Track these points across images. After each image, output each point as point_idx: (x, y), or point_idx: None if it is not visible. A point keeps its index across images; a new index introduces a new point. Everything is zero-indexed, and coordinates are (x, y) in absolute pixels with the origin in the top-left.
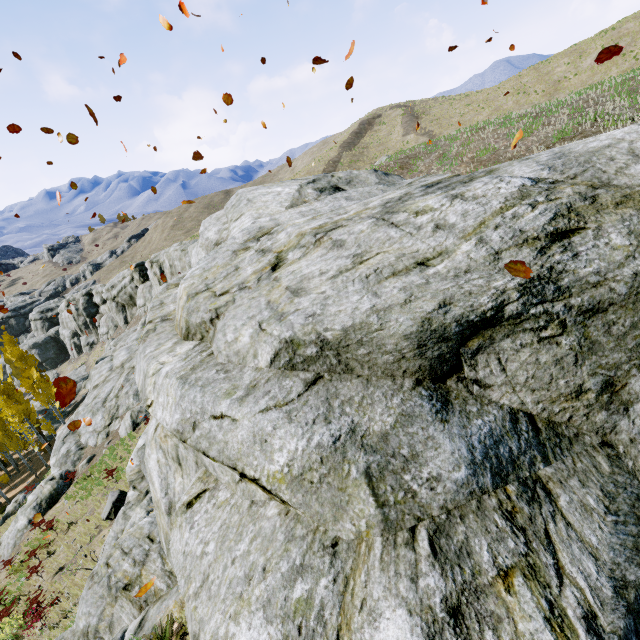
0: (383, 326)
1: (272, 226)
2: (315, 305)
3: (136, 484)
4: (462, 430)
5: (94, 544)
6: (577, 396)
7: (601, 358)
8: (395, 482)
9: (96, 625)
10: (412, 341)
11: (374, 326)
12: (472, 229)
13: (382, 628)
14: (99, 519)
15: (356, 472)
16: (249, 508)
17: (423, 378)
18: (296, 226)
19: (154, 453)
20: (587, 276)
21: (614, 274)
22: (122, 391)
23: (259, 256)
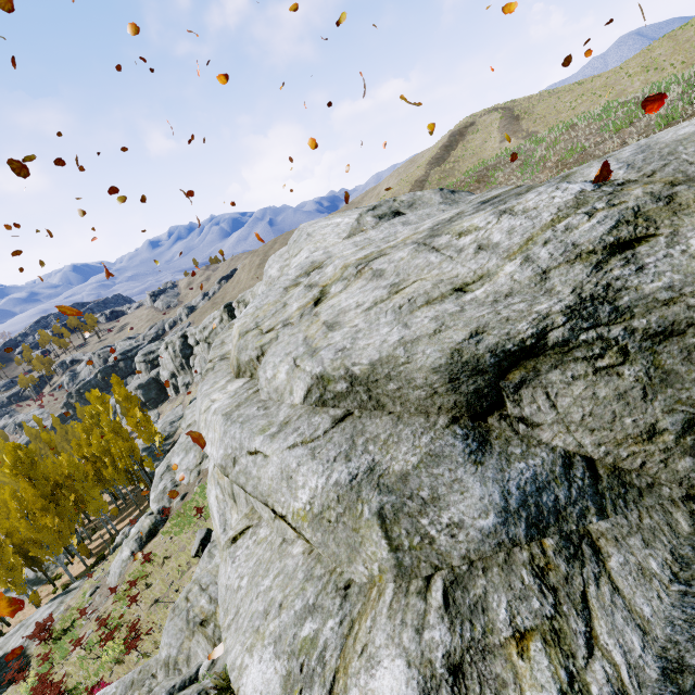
0: (410, 359)
1: (324, 259)
2: (346, 339)
3: None
4: (498, 474)
5: (184, 580)
6: (650, 438)
7: (680, 391)
8: (411, 526)
9: (176, 657)
10: (442, 374)
11: (401, 359)
12: (518, 247)
13: (378, 676)
14: (189, 556)
15: (368, 512)
16: (280, 545)
17: (461, 415)
18: (343, 258)
19: (213, 489)
20: (655, 292)
21: (694, 288)
22: None
23: (306, 291)
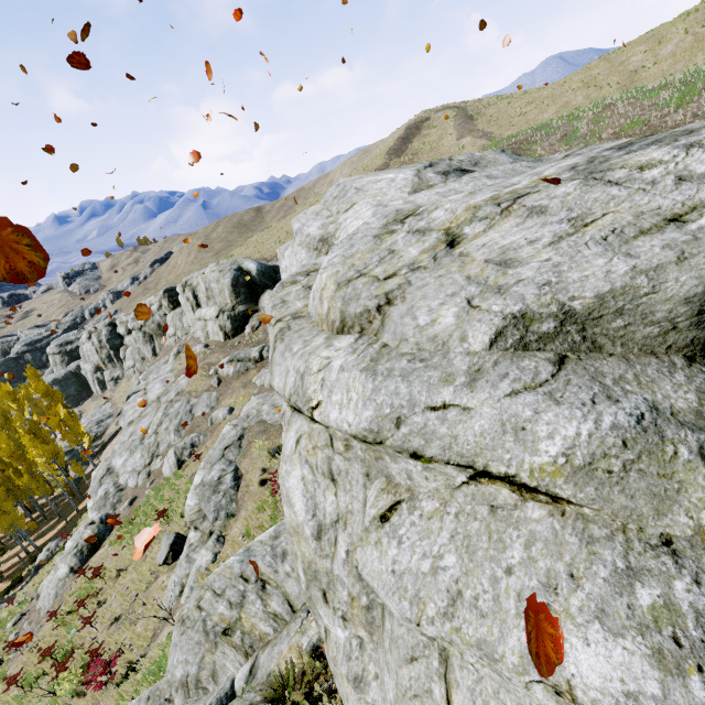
0: (656, 288)
1: (412, 208)
2: (544, 273)
3: (197, 524)
4: None
5: (152, 591)
6: None
7: None
8: None
9: (196, 674)
10: (692, 306)
11: (643, 289)
12: None
13: None
14: (154, 564)
15: (688, 453)
16: (492, 513)
17: (692, 355)
18: (457, 201)
19: (297, 469)
20: None
21: None
22: (161, 427)
23: (417, 236)
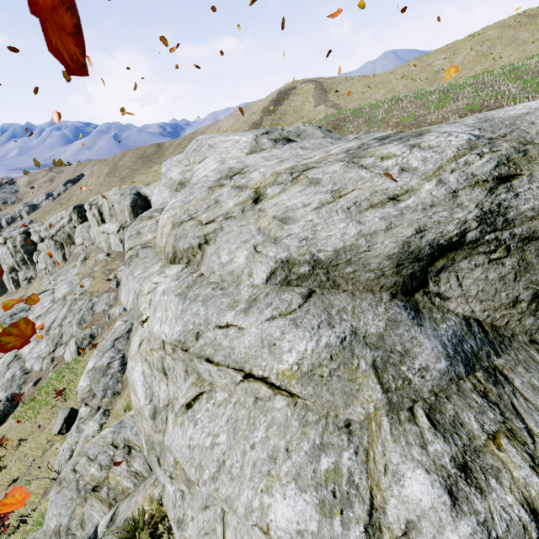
0: (370, 248)
1: (241, 167)
2: (306, 231)
3: (88, 401)
4: (434, 332)
5: (47, 456)
6: (514, 305)
7: (532, 276)
8: (395, 372)
9: (67, 524)
10: (393, 261)
11: (362, 248)
12: (432, 172)
13: (407, 485)
14: (50, 434)
15: (365, 365)
16: (255, 403)
17: (396, 292)
18: (268, 167)
19: (139, 365)
20: (526, 211)
21: None
22: (65, 320)
23: (237, 191)
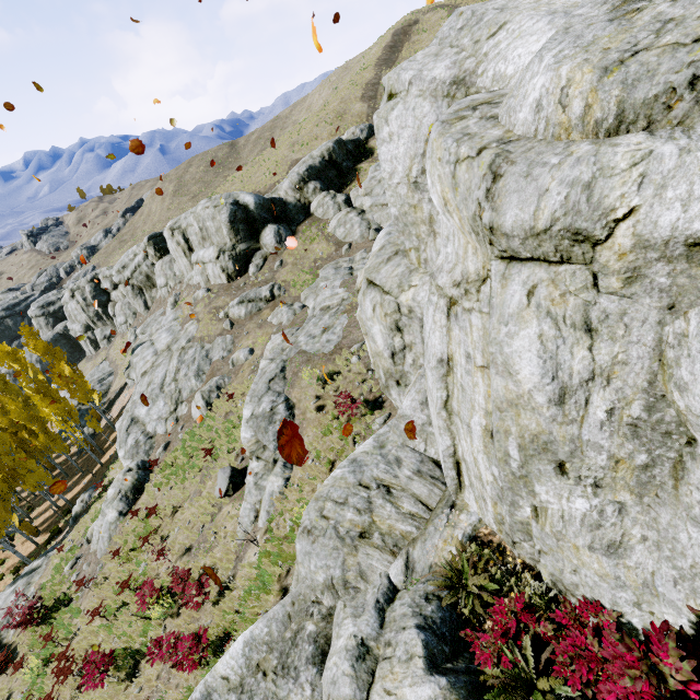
0: None
1: None
2: None
3: (259, 454)
4: None
5: (219, 521)
6: None
7: None
8: None
9: (342, 576)
10: None
11: None
12: None
13: None
14: (214, 498)
15: None
16: None
17: None
18: None
19: (531, 326)
20: None
21: None
22: (179, 374)
23: None
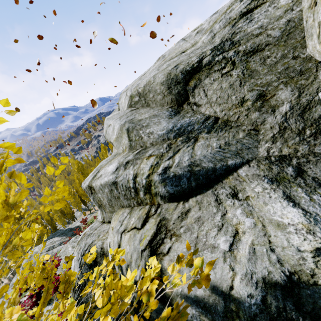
0: (154, 81)
1: None
2: (141, 81)
3: None
4: (176, 121)
5: None
6: (241, 104)
7: (257, 80)
8: (136, 133)
9: None
10: (165, 86)
11: (152, 82)
12: (210, 27)
13: (110, 166)
14: None
15: (124, 129)
16: None
17: (174, 105)
18: None
19: None
20: (253, 31)
21: (273, 25)
22: None
23: None
